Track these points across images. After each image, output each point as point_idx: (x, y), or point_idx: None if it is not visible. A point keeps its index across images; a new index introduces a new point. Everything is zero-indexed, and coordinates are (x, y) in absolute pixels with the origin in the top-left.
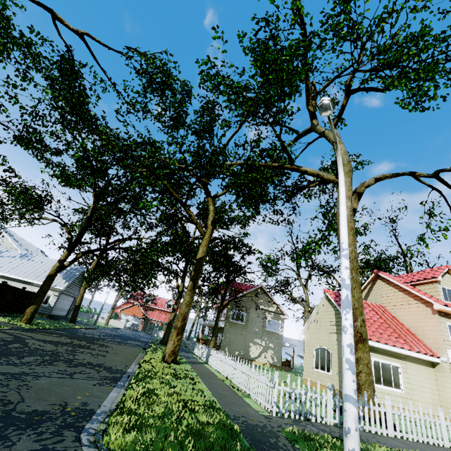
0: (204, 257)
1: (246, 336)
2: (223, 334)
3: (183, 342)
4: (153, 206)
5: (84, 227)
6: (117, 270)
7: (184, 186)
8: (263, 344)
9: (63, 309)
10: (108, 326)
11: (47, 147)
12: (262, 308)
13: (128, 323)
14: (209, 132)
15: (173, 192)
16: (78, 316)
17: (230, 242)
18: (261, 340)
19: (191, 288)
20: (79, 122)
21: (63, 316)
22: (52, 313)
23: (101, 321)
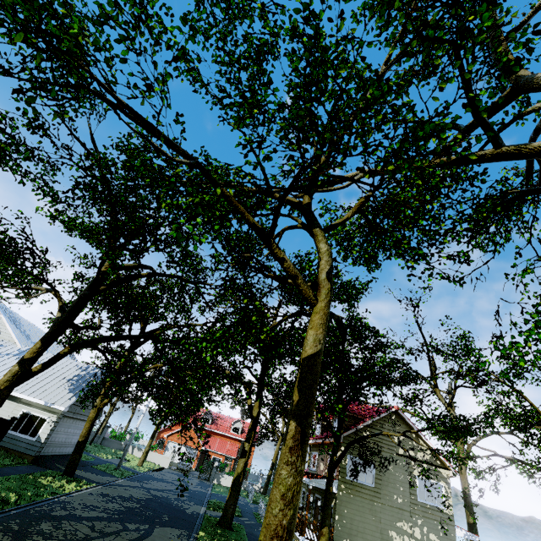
0: (321, 354)
1: (380, 514)
2: (337, 508)
3: (259, 508)
4: (204, 240)
5: (83, 296)
6: (144, 380)
7: (266, 206)
8: (418, 535)
9: (66, 443)
10: (144, 467)
11: (13, 139)
12: (403, 453)
13: (177, 457)
14: (340, 15)
15: (246, 213)
16: (106, 444)
17: (350, 326)
18: (412, 524)
19: (295, 443)
20: (59, 68)
21: (66, 454)
22: (43, 452)
23: (137, 455)
